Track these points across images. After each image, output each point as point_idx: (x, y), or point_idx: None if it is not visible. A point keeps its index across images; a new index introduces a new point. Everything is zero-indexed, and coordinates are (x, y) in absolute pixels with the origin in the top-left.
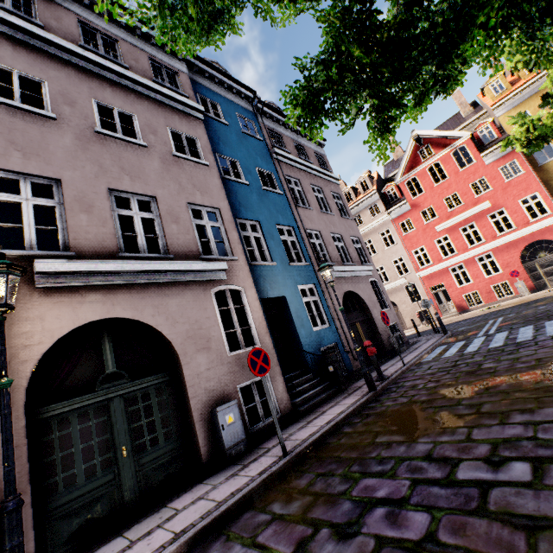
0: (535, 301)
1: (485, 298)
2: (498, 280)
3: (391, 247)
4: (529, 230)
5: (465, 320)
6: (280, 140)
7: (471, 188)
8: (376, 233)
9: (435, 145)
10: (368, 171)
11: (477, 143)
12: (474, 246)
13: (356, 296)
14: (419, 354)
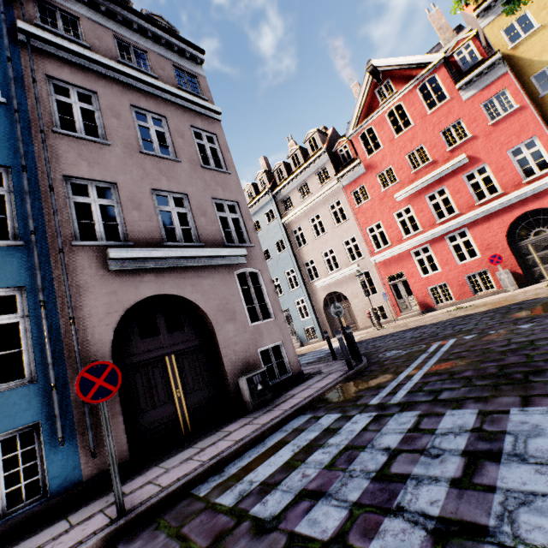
0: (520, 304)
1: (456, 293)
2: (474, 268)
3: (342, 224)
4: (521, 194)
5: (417, 328)
6: (75, 25)
7: (442, 138)
8: (325, 206)
9: (397, 80)
10: (323, 127)
11: (455, 73)
12: (444, 220)
13: (189, 303)
14: (230, 447)
